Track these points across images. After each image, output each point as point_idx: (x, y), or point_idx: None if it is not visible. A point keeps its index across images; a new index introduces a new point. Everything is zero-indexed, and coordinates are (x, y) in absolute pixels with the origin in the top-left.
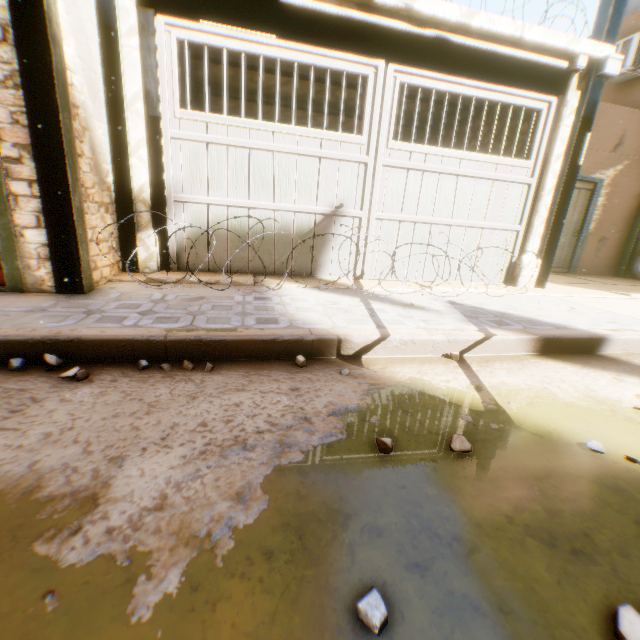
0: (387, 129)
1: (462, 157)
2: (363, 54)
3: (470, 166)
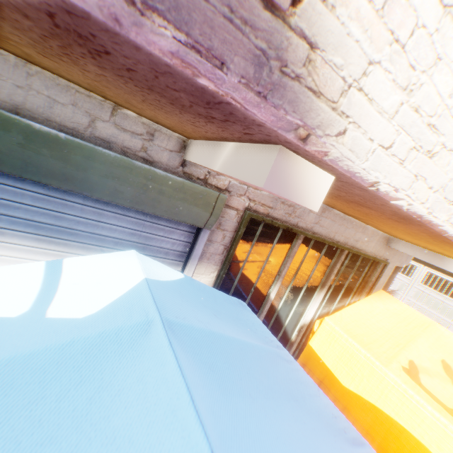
0: (418, 279)
1: (445, 297)
2: (416, 262)
3: (448, 301)
